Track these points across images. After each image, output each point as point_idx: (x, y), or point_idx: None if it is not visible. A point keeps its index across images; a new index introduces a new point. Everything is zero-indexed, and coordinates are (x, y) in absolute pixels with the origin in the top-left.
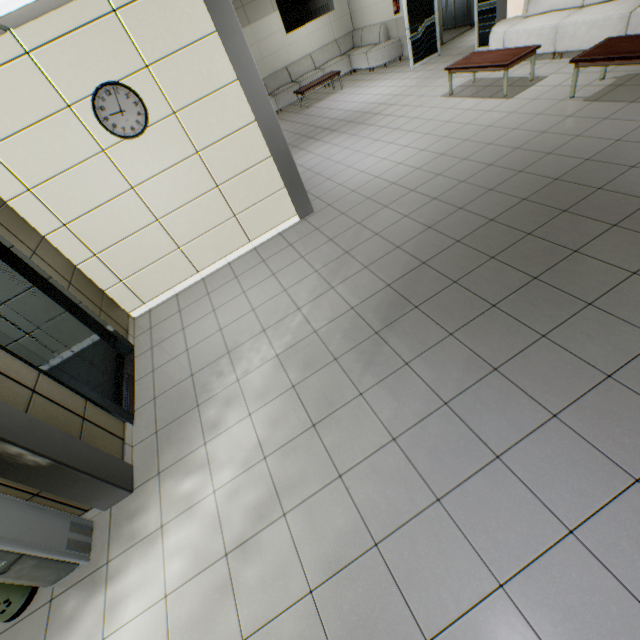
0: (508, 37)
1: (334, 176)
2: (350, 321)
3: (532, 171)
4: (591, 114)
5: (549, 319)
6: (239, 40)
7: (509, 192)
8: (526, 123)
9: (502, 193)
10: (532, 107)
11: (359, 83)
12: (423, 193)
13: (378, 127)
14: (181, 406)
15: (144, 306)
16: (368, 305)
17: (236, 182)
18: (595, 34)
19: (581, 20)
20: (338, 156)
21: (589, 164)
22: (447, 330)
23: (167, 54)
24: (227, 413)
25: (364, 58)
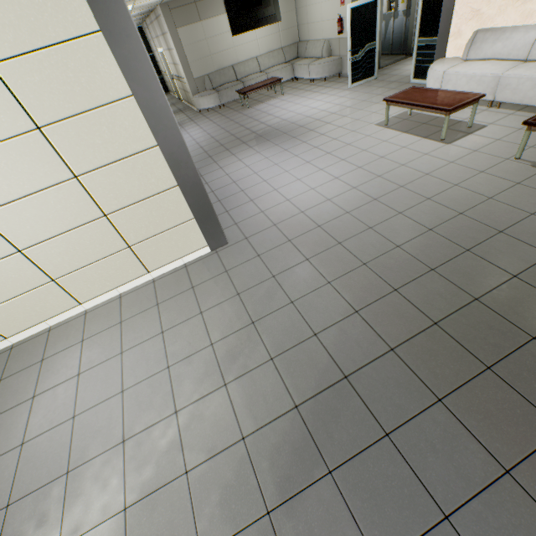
0: (447, 77)
1: (258, 198)
2: (236, 468)
3: (482, 254)
4: None
5: None
6: (134, 46)
7: (456, 280)
8: (469, 180)
9: (447, 279)
10: (474, 160)
11: (299, 92)
12: (351, 251)
13: (311, 146)
14: None
15: (5, 341)
16: (265, 440)
17: (131, 211)
18: None
19: (527, 75)
20: (266, 172)
21: None
22: None
23: (22, 51)
24: None
25: (306, 69)
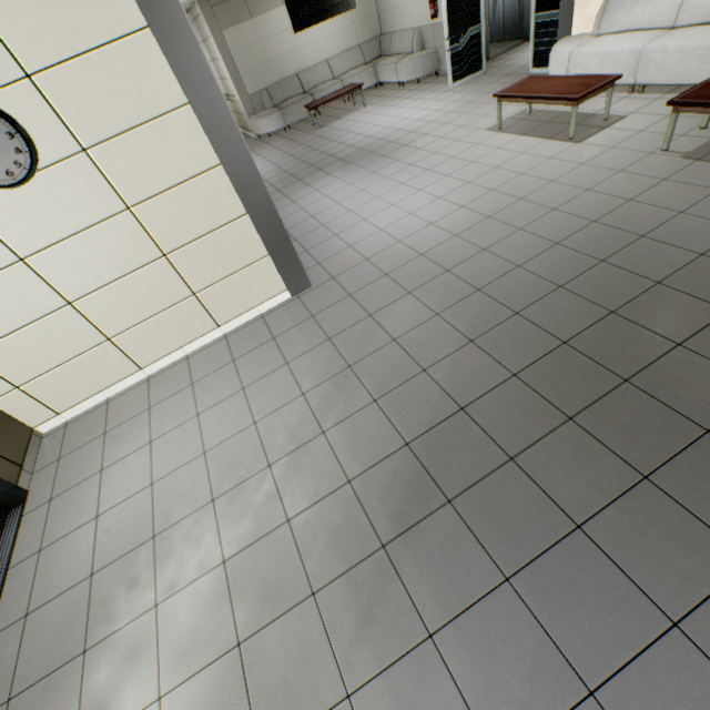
0: (575, 59)
1: (344, 231)
2: (343, 510)
3: (620, 263)
4: (696, 179)
5: (682, 582)
6: (188, 43)
7: (588, 295)
8: (604, 182)
9: (578, 295)
10: (610, 159)
11: (385, 100)
12: (462, 277)
13: (405, 164)
14: (60, 645)
15: (58, 417)
16: (374, 480)
17: (194, 249)
18: (692, 65)
19: (674, 45)
20: (352, 201)
21: (706, 263)
22: (501, 568)
23: (63, 58)
24: (125, 684)
25: (393, 70)
